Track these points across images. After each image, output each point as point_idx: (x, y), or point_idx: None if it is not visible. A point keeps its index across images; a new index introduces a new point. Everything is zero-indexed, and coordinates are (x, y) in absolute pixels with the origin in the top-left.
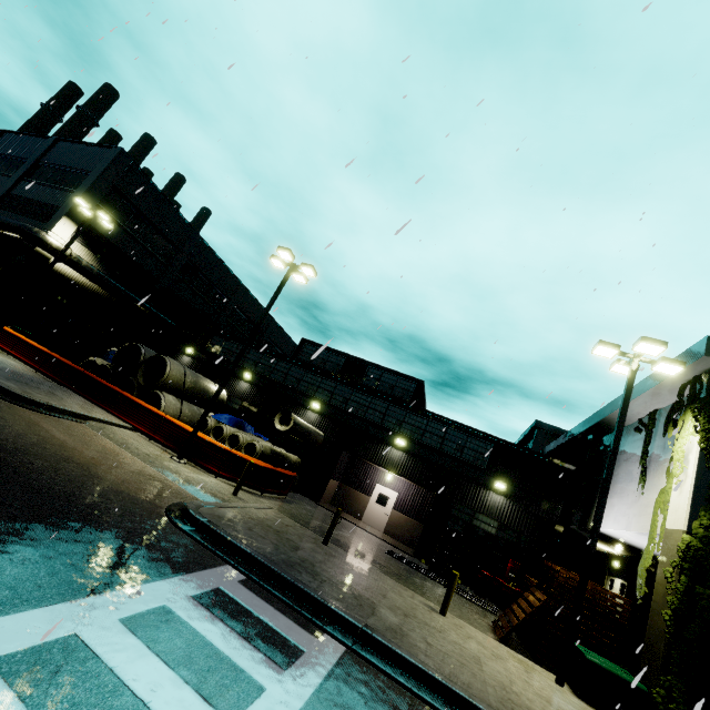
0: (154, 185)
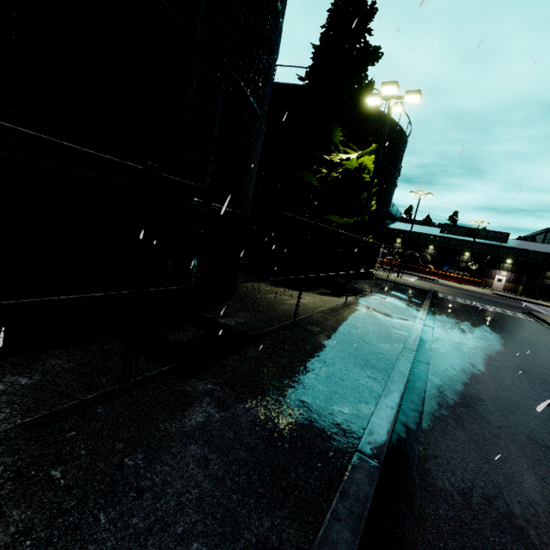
0: None
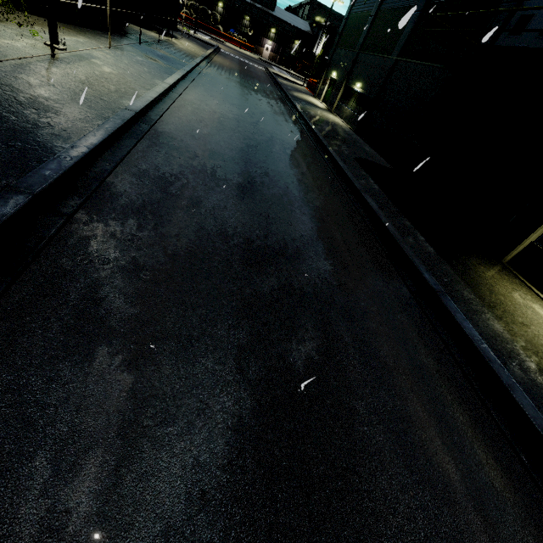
0: None
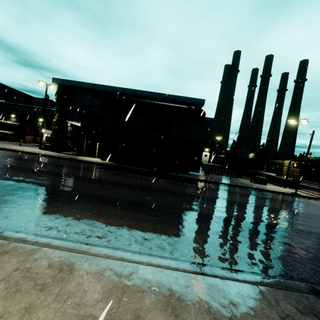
0: None
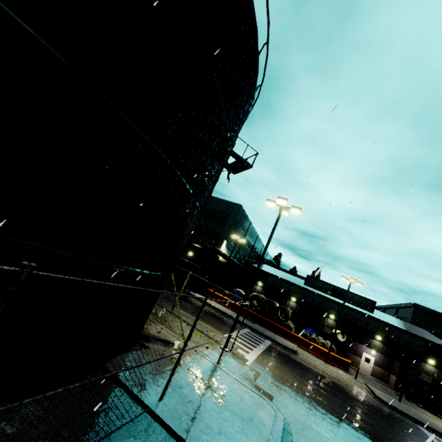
0: (245, 212)
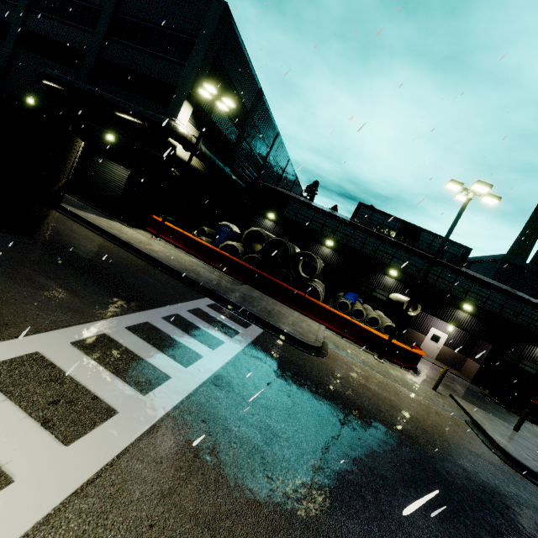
0: (241, 44)
